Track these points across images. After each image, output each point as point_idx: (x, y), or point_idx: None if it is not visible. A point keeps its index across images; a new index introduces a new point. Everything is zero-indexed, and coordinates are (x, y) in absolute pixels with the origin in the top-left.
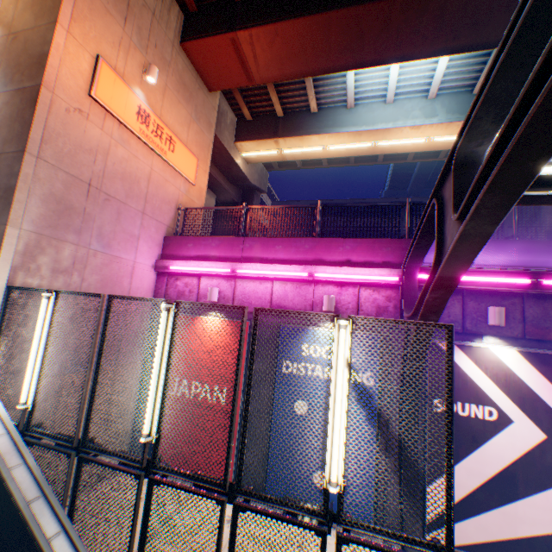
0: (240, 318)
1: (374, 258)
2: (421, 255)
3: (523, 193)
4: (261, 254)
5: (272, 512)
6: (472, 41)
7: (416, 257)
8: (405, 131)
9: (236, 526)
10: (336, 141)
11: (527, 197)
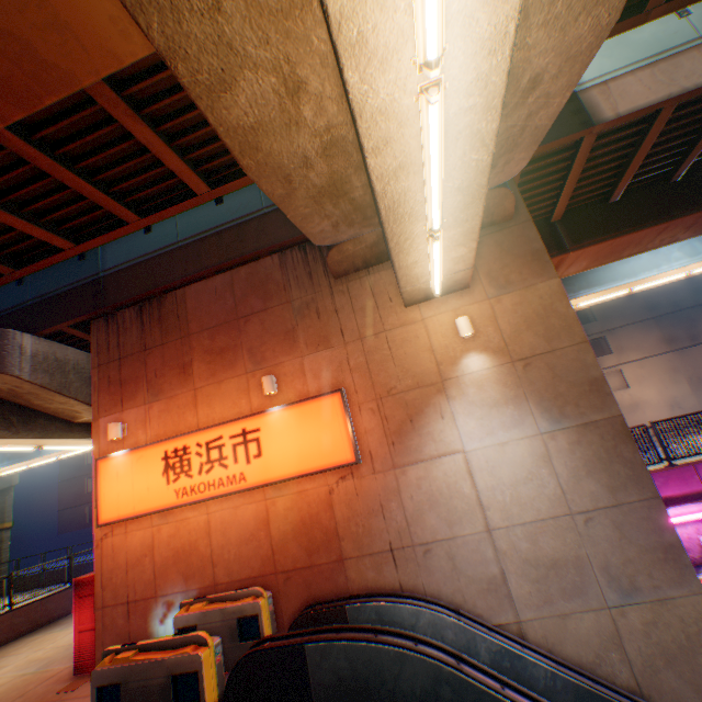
0: None
1: None
2: None
3: None
4: None
5: None
6: None
7: None
8: (668, 273)
9: None
10: (590, 297)
11: None
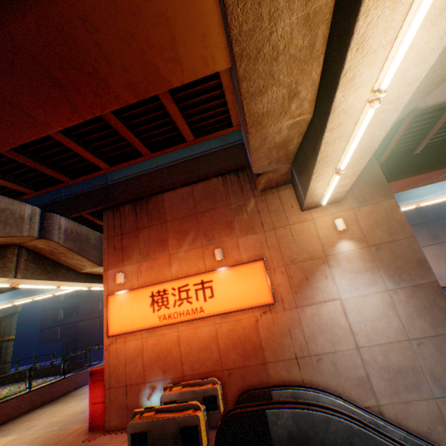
0: None
1: None
2: None
3: None
4: None
5: None
6: None
7: None
8: (441, 196)
9: None
10: None
11: None
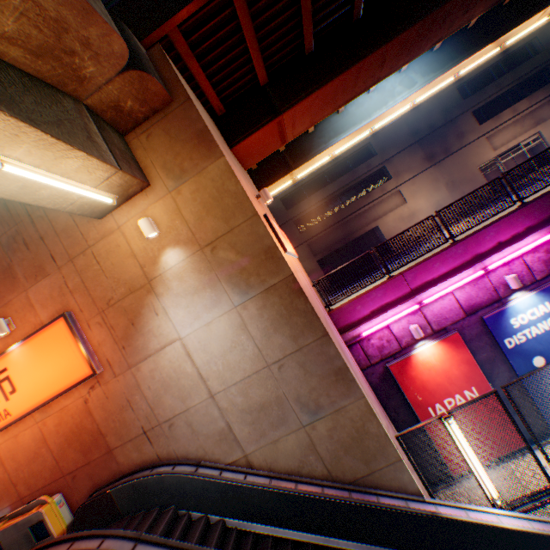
0: (443, 334)
1: (516, 230)
2: None
3: None
4: (425, 278)
5: None
6: (460, 24)
7: None
8: (396, 107)
9: None
10: (341, 144)
11: None
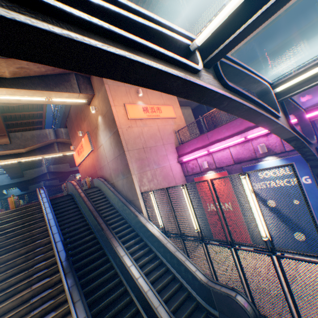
0: (221, 170)
1: None
2: (296, 110)
3: (303, 88)
4: (217, 137)
5: (247, 249)
6: None
7: (294, 111)
8: None
9: (237, 255)
10: None
11: (308, 87)
